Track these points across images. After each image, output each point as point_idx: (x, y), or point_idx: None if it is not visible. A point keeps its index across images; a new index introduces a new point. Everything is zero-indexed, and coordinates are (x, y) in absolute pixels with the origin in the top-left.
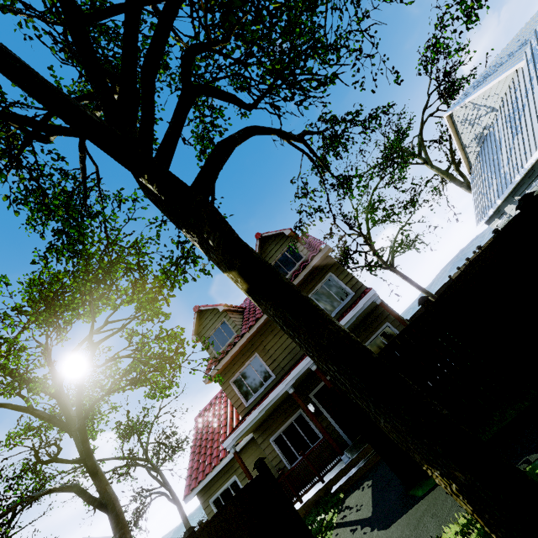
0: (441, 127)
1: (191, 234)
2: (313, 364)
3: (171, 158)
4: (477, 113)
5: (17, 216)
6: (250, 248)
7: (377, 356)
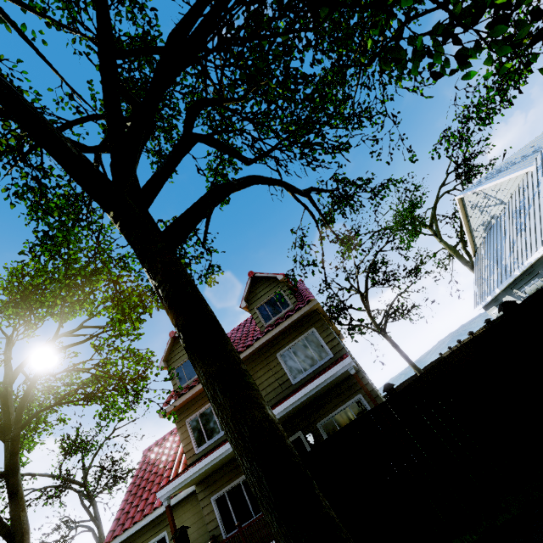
0: (456, 205)
1: (150, 276)
2: None
3: (155, 195)
4: (486, 202)
5: (12, 208)
6: (205, 303)
7: (297, 460)
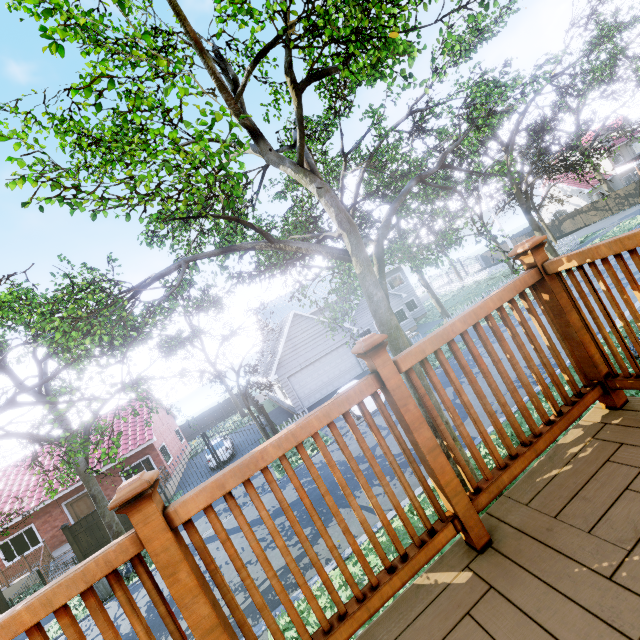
0: None
1: None
2: None
3: None
4: None
5: None
6: None
7: None
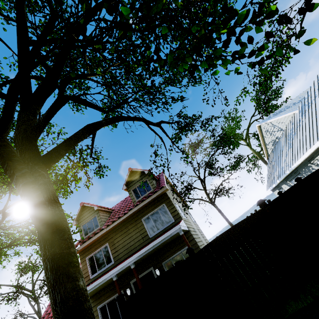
0: None
1: None
2: (133, 264)
3: (39, 133)
4: (273, 129)
5: None
6: (58, 205)
7: None
